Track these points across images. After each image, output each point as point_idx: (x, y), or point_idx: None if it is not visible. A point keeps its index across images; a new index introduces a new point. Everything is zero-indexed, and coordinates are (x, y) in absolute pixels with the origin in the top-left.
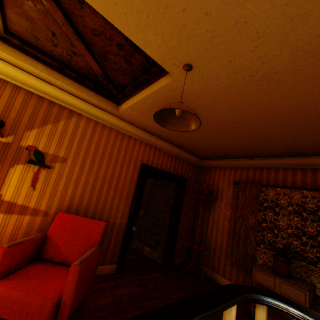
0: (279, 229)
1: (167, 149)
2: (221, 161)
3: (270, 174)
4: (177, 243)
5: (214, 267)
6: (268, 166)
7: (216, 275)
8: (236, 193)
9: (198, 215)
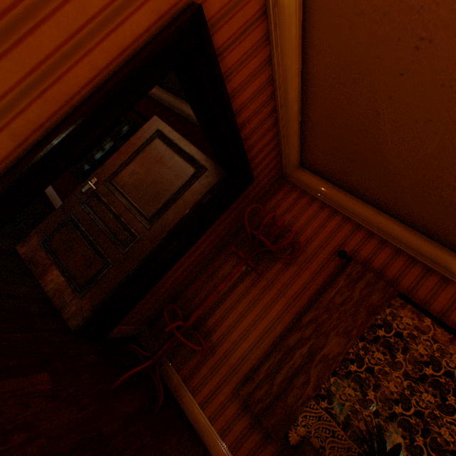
0: (368, 386)
1: (280, 60)
2: (339, 193)
3: (424, 281)
4: (141, 300)
5: (193, 378)
6: (433, 266)
7: (188, 396)
8: (327, 273)
9: (218, 265)
